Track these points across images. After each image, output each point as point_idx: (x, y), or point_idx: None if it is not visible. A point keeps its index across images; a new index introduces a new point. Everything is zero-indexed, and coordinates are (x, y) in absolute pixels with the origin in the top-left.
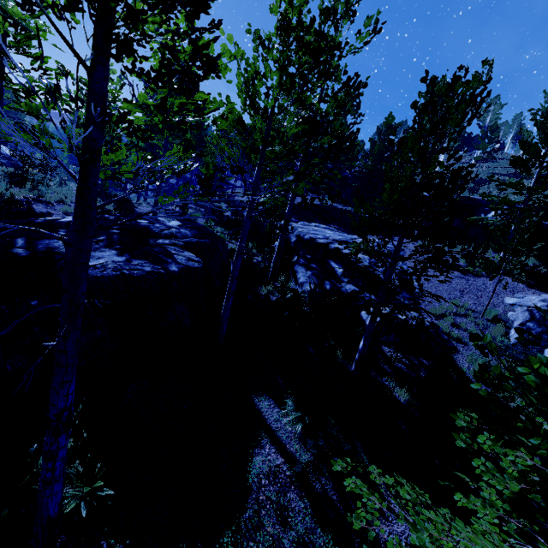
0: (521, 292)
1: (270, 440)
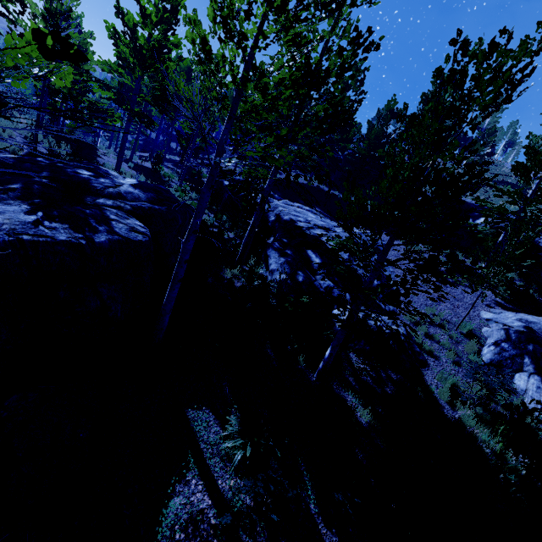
0: (498, 307)
1: (198, 472)
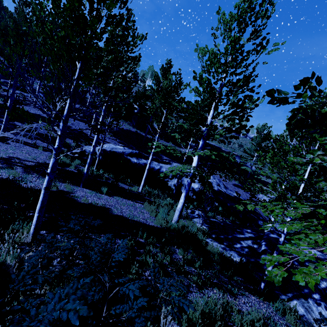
0: (257, 194)
1: None
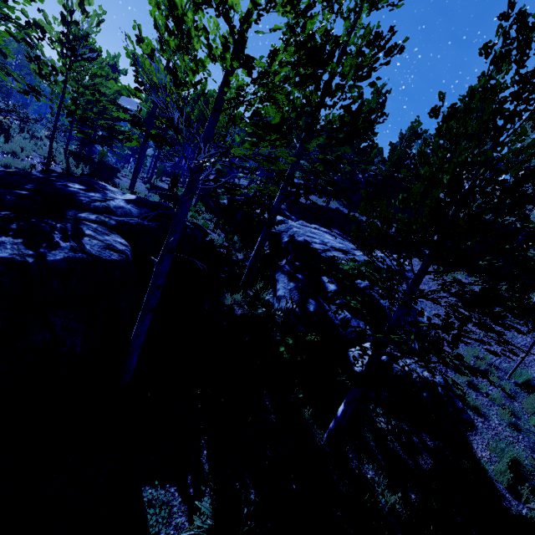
0: None
1: None
